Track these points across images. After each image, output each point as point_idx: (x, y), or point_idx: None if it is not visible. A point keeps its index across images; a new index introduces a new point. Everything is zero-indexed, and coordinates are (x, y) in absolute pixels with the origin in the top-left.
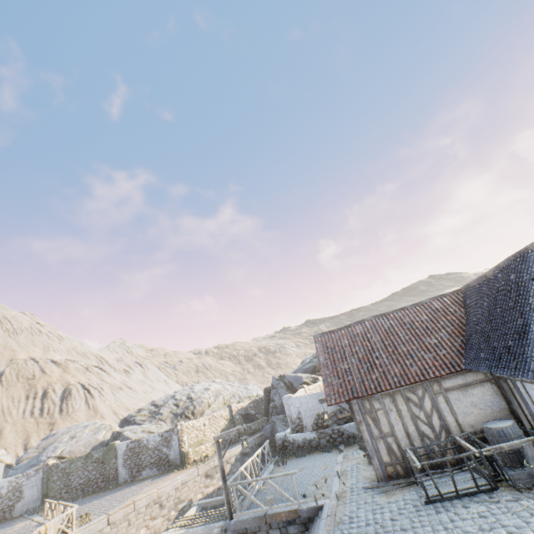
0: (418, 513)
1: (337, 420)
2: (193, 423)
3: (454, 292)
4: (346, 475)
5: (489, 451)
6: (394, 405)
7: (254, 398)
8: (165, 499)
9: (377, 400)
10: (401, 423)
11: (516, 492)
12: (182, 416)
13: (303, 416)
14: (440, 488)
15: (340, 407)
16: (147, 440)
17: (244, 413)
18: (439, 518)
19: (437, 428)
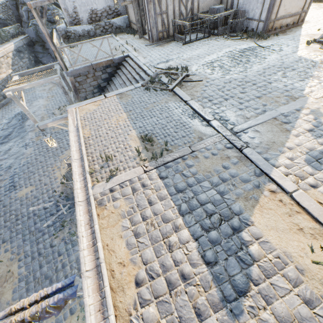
0: (181, 48)
1: (107, 15)
2: None
3: None
4: (130, 44)
5: (216, 17)
6: None
7: None
8: None
9: None
10: (173, 5)
11: (217, 37)
12: None
13: (79, 11)
14: (188, 39)
15: (109, 4)
16: None
17: None
18: (191, 48)
19: (188, 10)
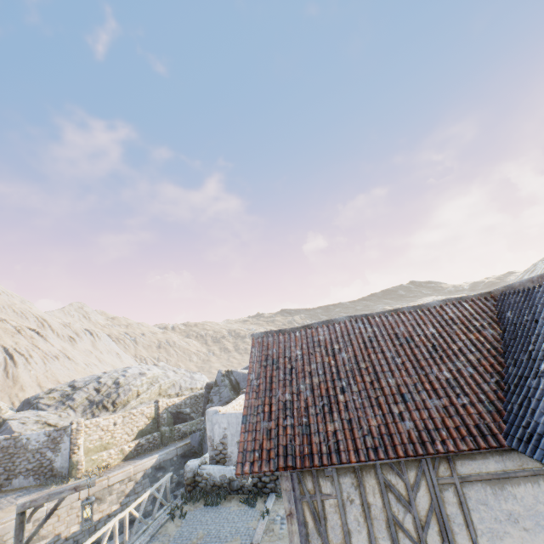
0: None
1: None
2: (98, 421)
3: (480, 296)
4: None
5: None
6: (358, 493)
7: (196, 391)
8: (12, 537)
9: (329, 477)
10: (367, 531)
11: None
12: (98, 406)
13: (229, 442)
14: None
15: None
16: (27, 438)
17: (175, 411)
18: None
19: None
